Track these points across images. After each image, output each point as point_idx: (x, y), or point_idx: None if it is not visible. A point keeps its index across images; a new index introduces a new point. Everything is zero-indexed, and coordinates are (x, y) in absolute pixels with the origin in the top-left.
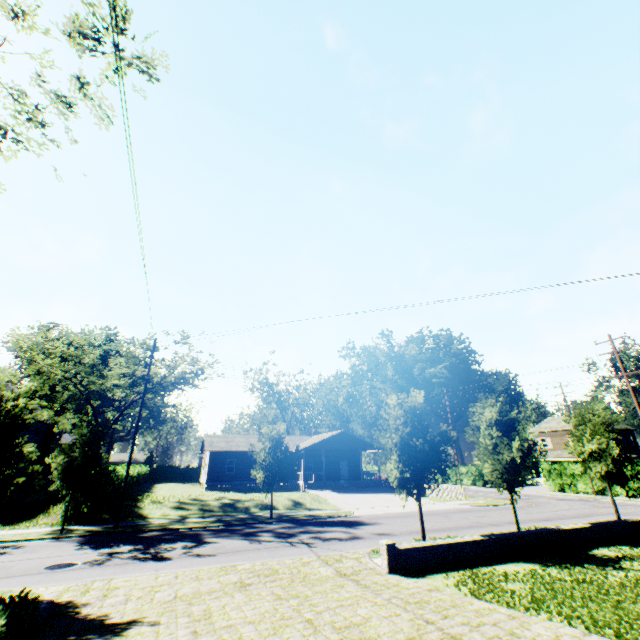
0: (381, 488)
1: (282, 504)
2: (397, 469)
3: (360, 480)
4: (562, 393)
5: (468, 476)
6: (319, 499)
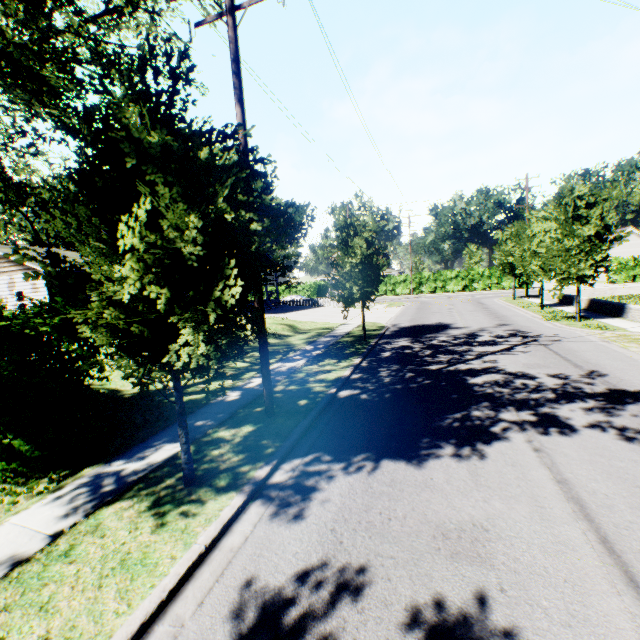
0: (289, 306)
1: (282, 330)
2: (588, 261)
3: (268, 301)
4: (409, 223)
5: (304, 293)
6: (292, 320)
